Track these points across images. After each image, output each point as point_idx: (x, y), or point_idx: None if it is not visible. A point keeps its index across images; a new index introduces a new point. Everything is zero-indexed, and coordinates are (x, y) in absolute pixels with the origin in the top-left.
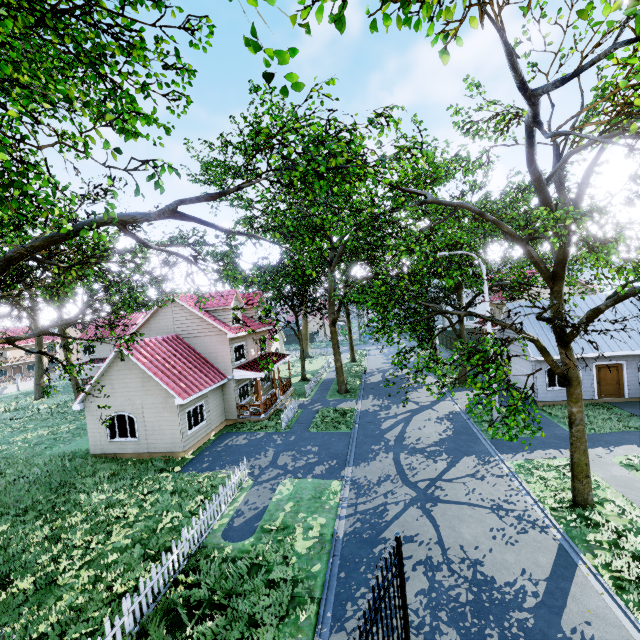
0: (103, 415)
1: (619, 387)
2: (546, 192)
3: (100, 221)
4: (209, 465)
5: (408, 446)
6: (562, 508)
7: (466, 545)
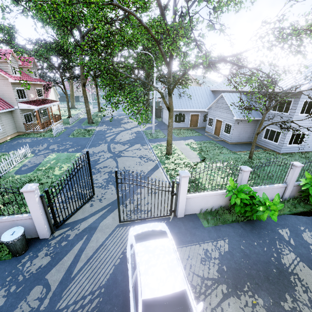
0: None
1: (196, 123)
2: (164, 14)
3: None
4: (6, 150)
5: (115, 141)
6: (162, 156)
7: (126, 166)
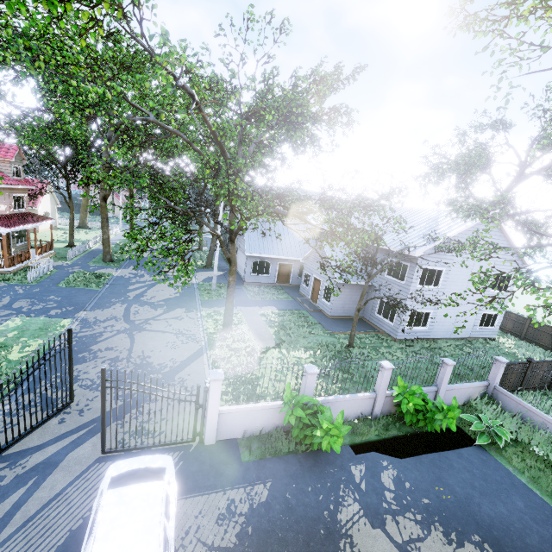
0: None
1: (288, 278)
2: (221, 144)
3: None
4: None
5: (142, 301)
6: (215, 333)
7: (147, 350)
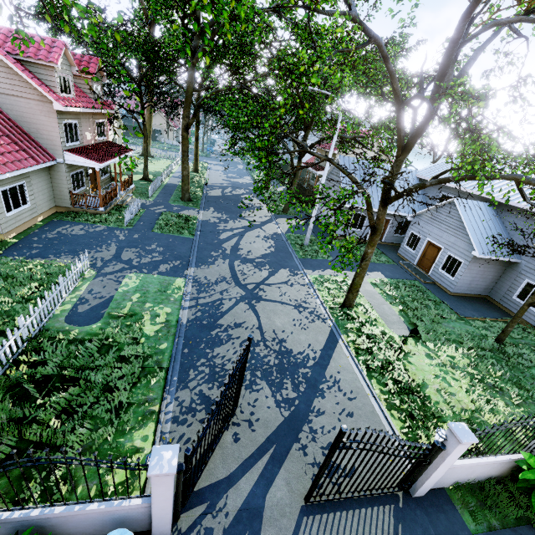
0: None
1: (382, 234)
2: (451, 60)
3: None
4: (40, 252)
5: (241, 256)
6: (336, 308)
7: (277, 330)
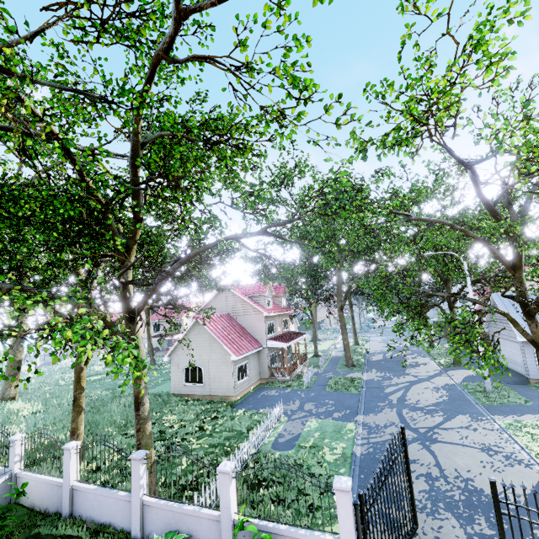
0: (182, 366)
1: None
2: (495, 210)
3: (230, 238)
4: (254, 406)
5: (409, 405)
6: None
7: (459, 469)
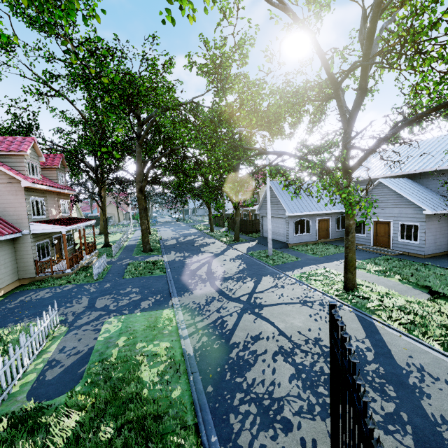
0: None
1: (327, 233)
2: (376, 26)
3: None
4: None
5: (219, 277)
6: (341, 294)
7: (302, 330)
